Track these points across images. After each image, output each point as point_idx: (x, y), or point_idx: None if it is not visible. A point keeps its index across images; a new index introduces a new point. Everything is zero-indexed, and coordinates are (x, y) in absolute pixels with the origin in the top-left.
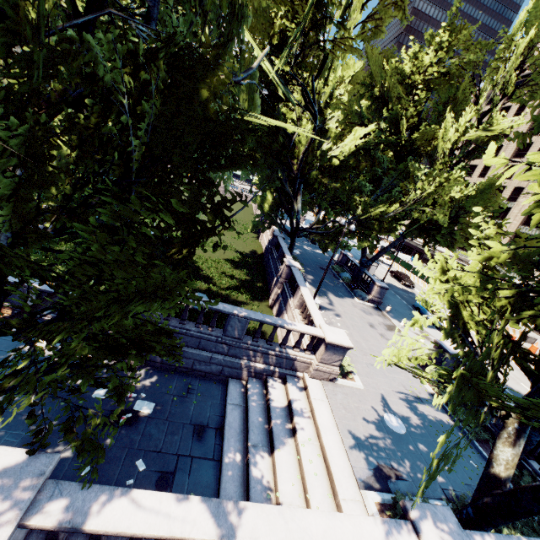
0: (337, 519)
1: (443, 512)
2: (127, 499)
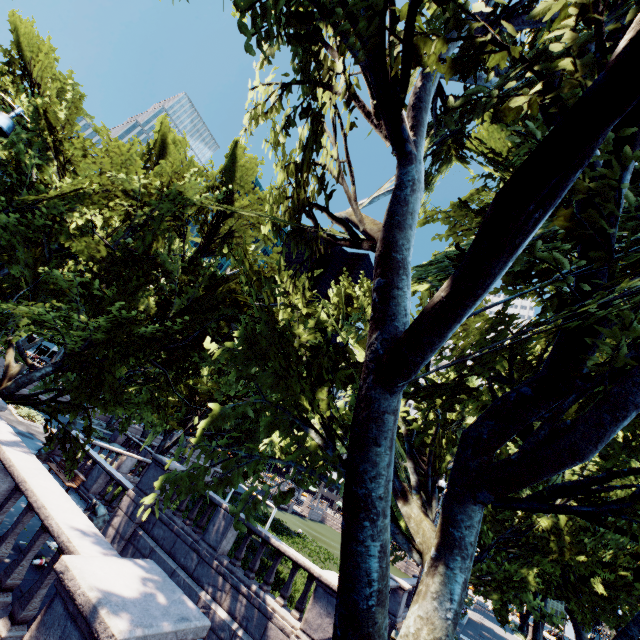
0: (67, 499)
1: (186, 603)
2: None
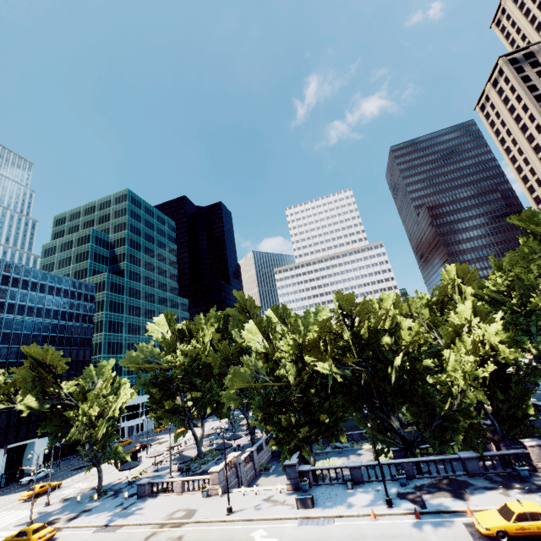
0: None
1: None
2: None
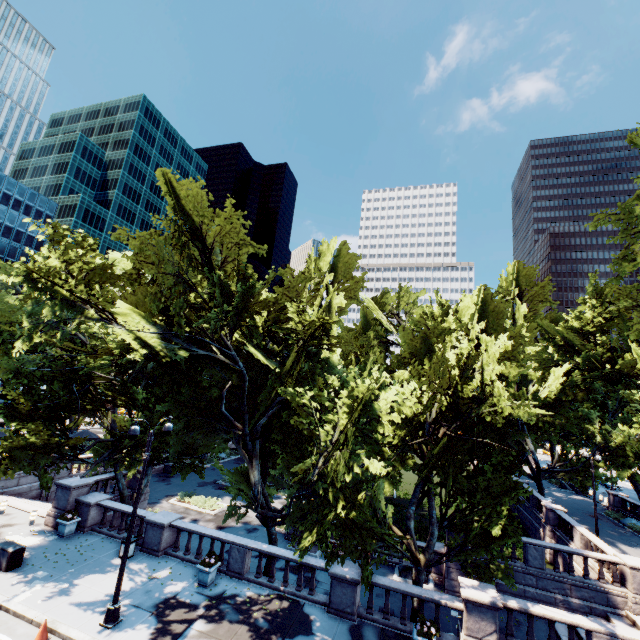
0: None
1: None
2: (538, 606)
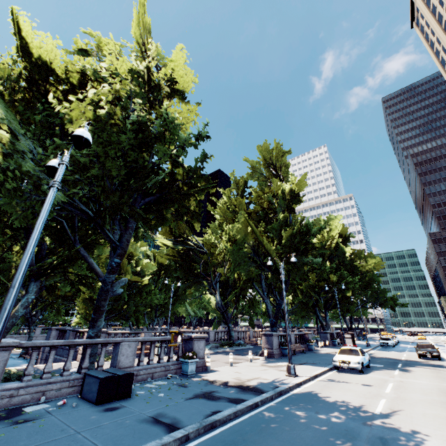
0: None
1: None
2: None
